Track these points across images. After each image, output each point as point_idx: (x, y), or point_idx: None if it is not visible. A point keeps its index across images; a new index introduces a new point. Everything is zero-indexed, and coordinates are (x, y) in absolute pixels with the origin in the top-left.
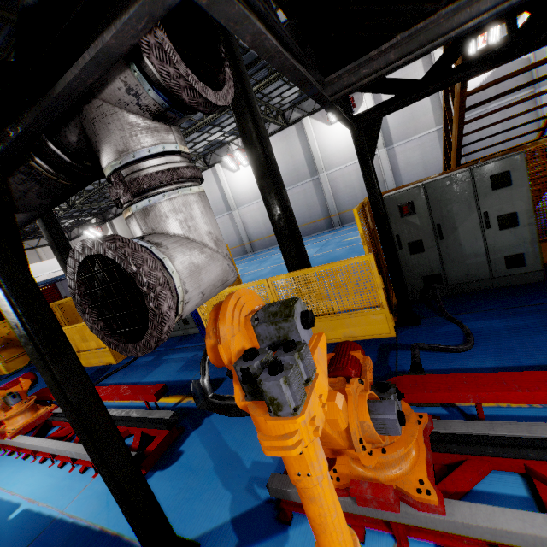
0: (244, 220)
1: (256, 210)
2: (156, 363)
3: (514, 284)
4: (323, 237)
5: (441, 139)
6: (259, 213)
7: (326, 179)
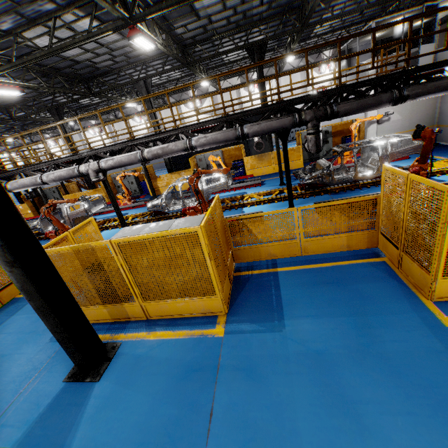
0: None
1: None
2: None
3: None
4: None
5: None
6: None
7: None
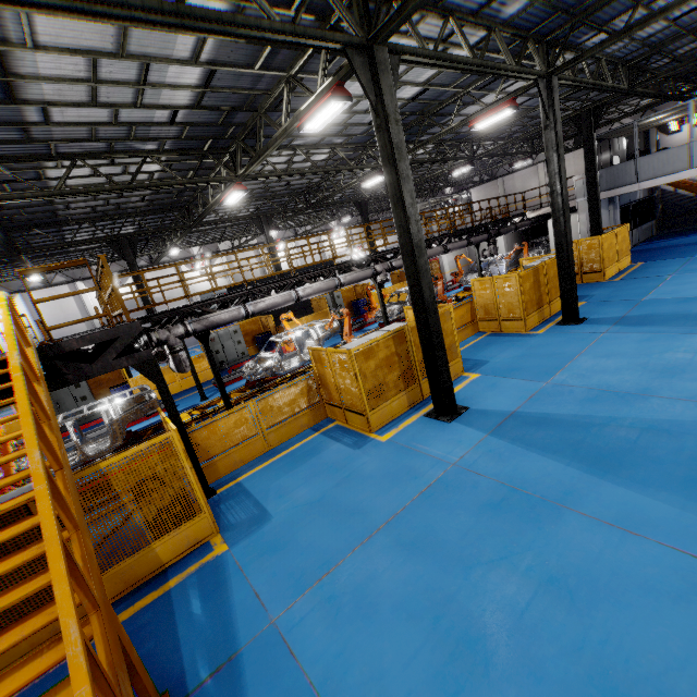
0: None
1: None
2: None
3: (93, 420)
4: None
5: None
6: None
7: None
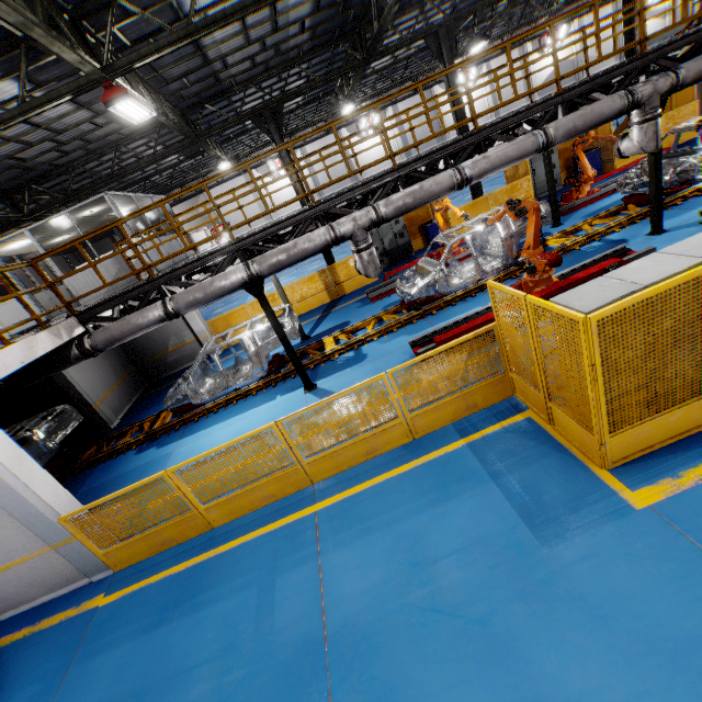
0: None
1: None
2: None
3: None
4: (465, 191)
5: None
6: None
7: None
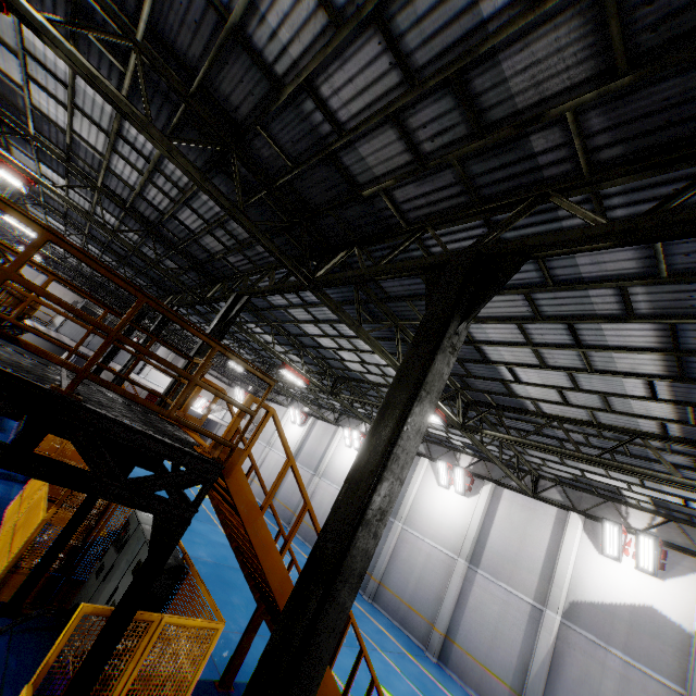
0: (315, 493)
1: (330, 495)
2: (9, 482)
3: None
4: None
5: (531, 622)
6: (329, 499)
7: (397, 530)
